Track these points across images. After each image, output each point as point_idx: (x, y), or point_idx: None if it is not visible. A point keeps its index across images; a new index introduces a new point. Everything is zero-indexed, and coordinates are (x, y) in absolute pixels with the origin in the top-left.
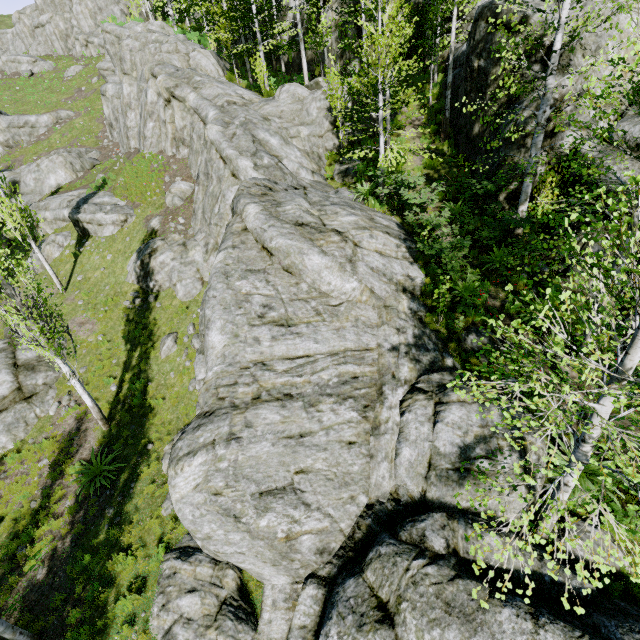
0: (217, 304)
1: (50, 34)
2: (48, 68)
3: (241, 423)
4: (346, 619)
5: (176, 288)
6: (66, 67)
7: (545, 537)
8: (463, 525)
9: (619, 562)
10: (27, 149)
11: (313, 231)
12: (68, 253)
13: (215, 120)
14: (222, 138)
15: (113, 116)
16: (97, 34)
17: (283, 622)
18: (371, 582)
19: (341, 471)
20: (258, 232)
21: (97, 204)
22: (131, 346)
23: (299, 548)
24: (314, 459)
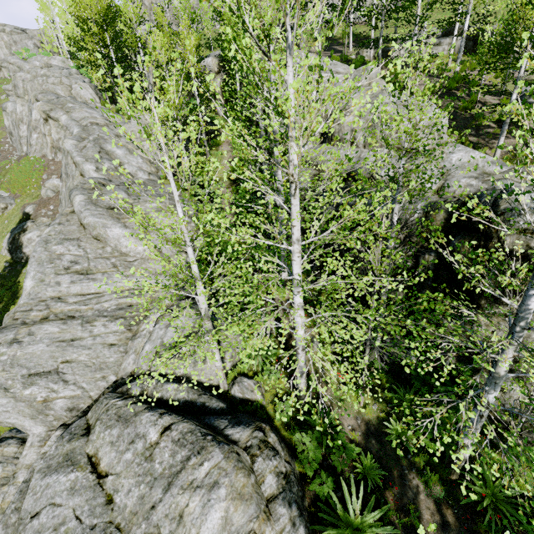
0: (34, 261)
1: None
2: None
3: (25, 333)
4: (65, 438)
5: None
6: None
7: (224, 389)
8: (157, 380)
9: (203, 377)
10: None
11: (121, 213)
12: None
13: (74, 136)
14: (74, 149)
15: (12, 127)
16: None
17: (35, 454)
18: (89, 417)
19: (99, 361)
20: (78, 213)
21: None
22: None
23: (53, 407)
24: (79, 354)
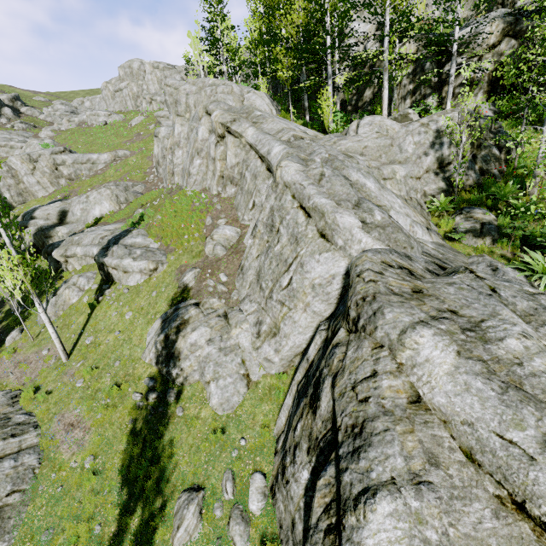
0: None
1: (125, 96)
2: (119, 119)
3: None
4: None
5: (208, 388)
6: (132, 118)
7: None
8: None
9: None
10: (85, 181)
11: None
12: (85, 301)
13: (288, 156)
14: (306, 180)
15: (162, 154)
16: (160, 94)
17: None
18: None
19: None
20: (488, 443)
21: (127, 246)
22: (128, 496)
23: None
24: None
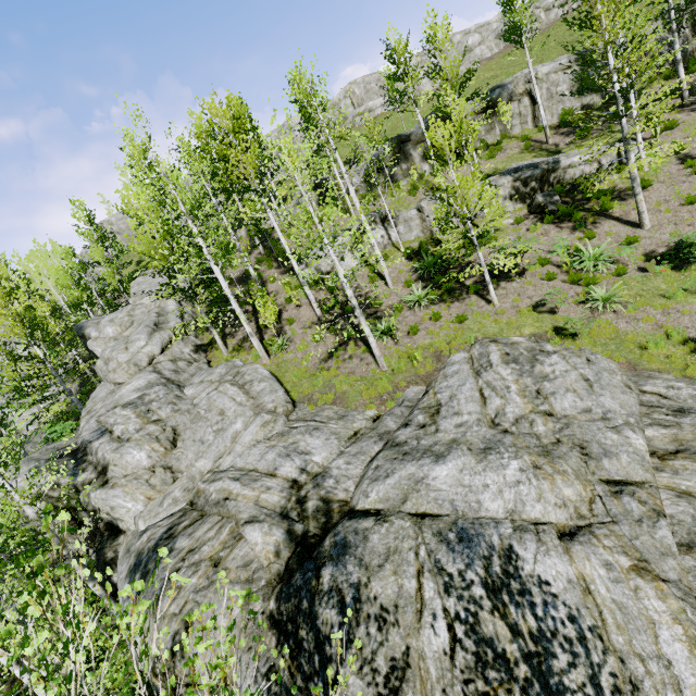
0: None
1: None
2: None
3: None
4: None
5: None
6: None
7: None
8: None
9: None
10: None
11: None
12: None
13: None
14: None
15: None
16: None
17: None
18: None
19: None
20: None
21: None
22: None
23: None
24: None
